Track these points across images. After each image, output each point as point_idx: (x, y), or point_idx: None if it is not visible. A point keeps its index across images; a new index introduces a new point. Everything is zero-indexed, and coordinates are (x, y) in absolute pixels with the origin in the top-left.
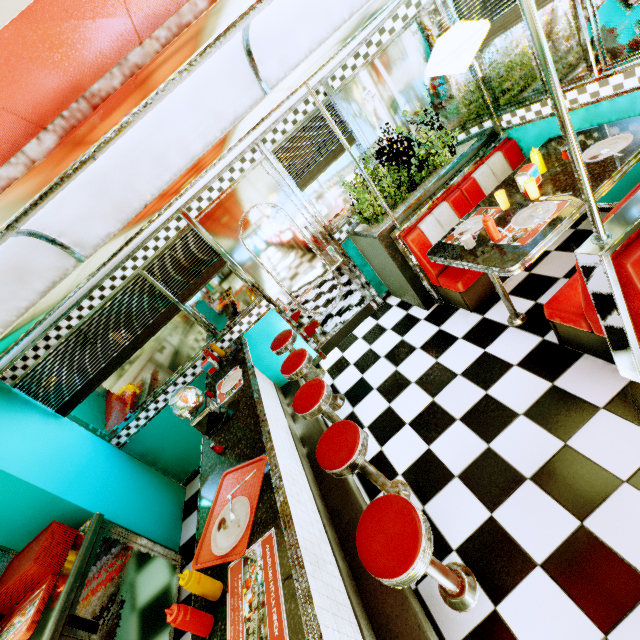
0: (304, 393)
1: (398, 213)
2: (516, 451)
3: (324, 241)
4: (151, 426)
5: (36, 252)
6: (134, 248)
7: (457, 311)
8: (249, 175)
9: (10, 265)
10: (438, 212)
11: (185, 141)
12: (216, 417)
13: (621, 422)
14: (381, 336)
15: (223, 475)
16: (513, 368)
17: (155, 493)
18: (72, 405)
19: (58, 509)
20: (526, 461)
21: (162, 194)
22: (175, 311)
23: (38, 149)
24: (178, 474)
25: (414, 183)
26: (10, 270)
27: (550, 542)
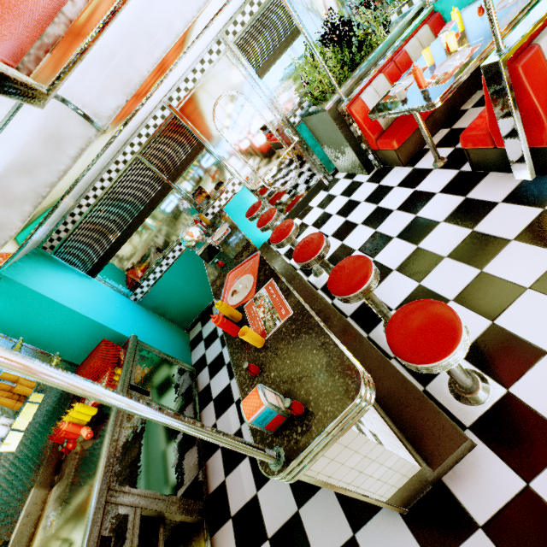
0: (278, 230)
1: (343, 87)
2: (437, 244)
3: (282, 124)
4: (158, 285)
5: (67, 121)
6: (130, 136)
7: (393, 169)
8: (217, 66)
9: (50, 131)
10: (376, 83)
11: (170, 20)
12: (215, 248)
13: (513, 207)
14: (332, 201)
15: (228, 274)
16: (436, 195)
17: (168, 333)
18: (98, 268)
19: (104, 334)
20: (444, 248)
21: (156, 70)
22: (168, 189)
23: (73, 10)
24: (182, 323)
25: (355, 63)
26: (50, 136)
27: (459, 286)
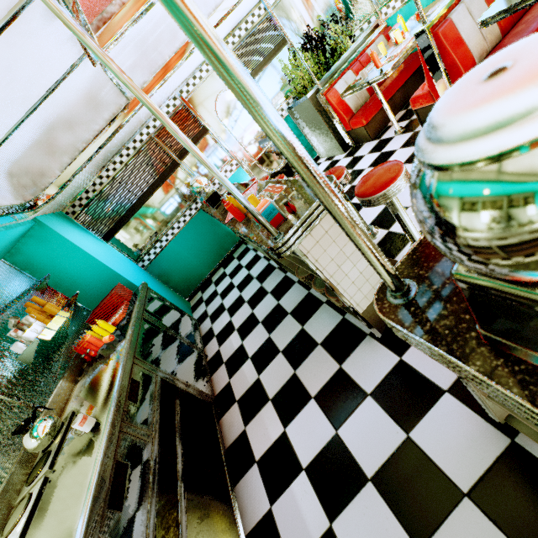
0: None
1: (320, 80)
2: None
3: None
4: (164, 254)
5: (106, 89)
6: (147, 119)
7: (364, 145)
8: None
9: (92, 95)
10: (346, 77)
11: None
12: (219, 195)
13: None
14: None
15: None
16: (397, 151)
17: (172, 296)
18: (112, 234)
19: (118, 283)
20: None
21: (175, 56)
22: (176, 166)
23: None
24: (184, 292)
25: (329, 65)
26: (92, 100)
27: None
